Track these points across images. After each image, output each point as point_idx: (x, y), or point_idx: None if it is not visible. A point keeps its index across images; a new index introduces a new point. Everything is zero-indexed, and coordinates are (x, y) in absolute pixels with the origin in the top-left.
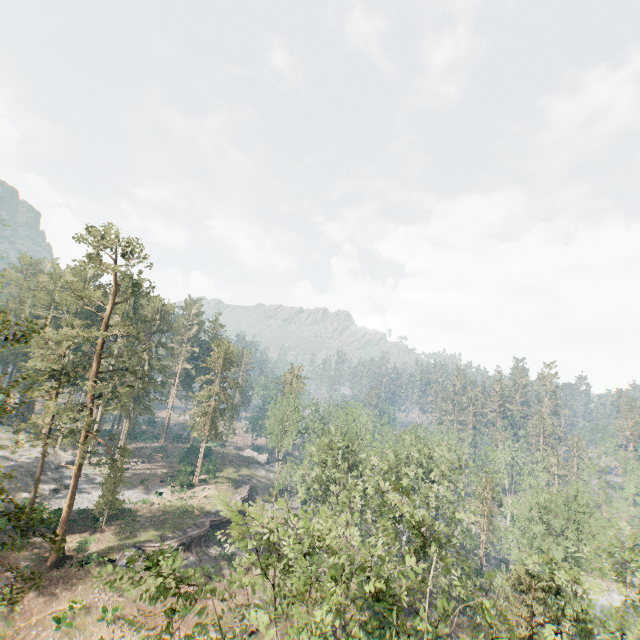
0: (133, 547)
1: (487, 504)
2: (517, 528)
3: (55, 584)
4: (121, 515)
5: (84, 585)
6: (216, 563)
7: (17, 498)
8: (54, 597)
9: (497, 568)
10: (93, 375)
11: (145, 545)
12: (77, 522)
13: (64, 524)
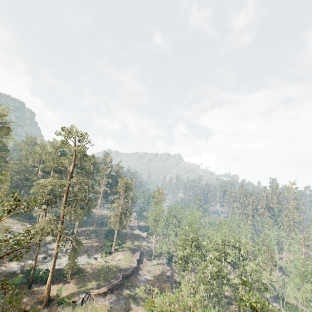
0: (84, 292)
1: (269, 264)
2: (292, 283)
3: None
4: (77, 272)
5: None
6: (126, 300)
7: (26, 263)
8: None
9: (275, 299)
10: (62, 203)
11: (90, 291)
12: (55, 277)
13: (49, 282)
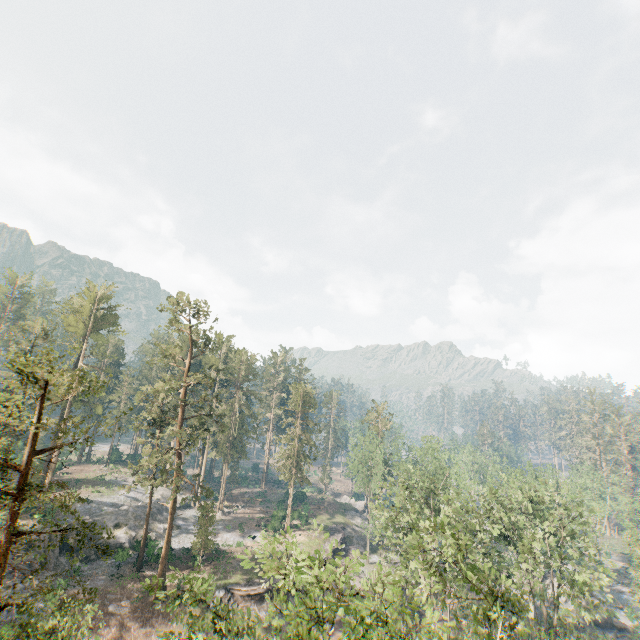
0: (223, 589)
1: None
2: None
3: (156, 617)
4: (217, 556)
5: (179, 621)
6: None
7: (138, 534)
8: (153, 629)
9: None
10: (180, 421)
11: (233, 588)
12: (181, 560)
13: (164, 559)
